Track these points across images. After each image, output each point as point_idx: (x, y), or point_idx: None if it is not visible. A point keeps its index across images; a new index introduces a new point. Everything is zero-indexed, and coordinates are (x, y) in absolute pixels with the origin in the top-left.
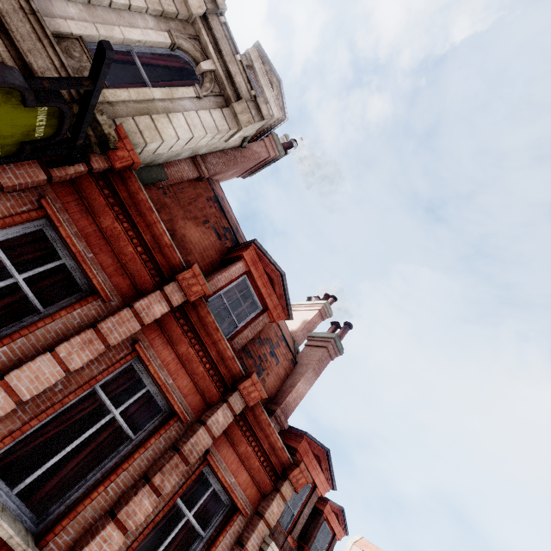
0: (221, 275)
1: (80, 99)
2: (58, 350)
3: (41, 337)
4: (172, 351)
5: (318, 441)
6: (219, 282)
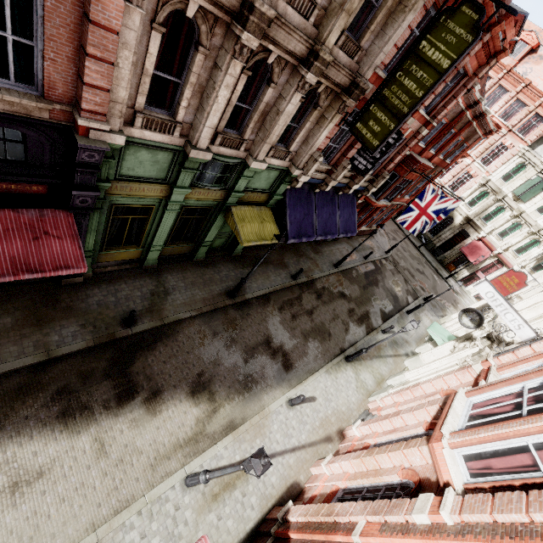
0: None
1: None
2: None
3: None
4: None
5: (522, 13)
6: None
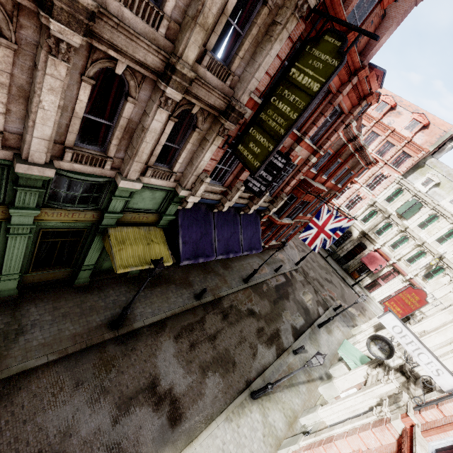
0: None
1: None
2: None
3: None
4: None
5: (381, 69)
6: (355, 2)
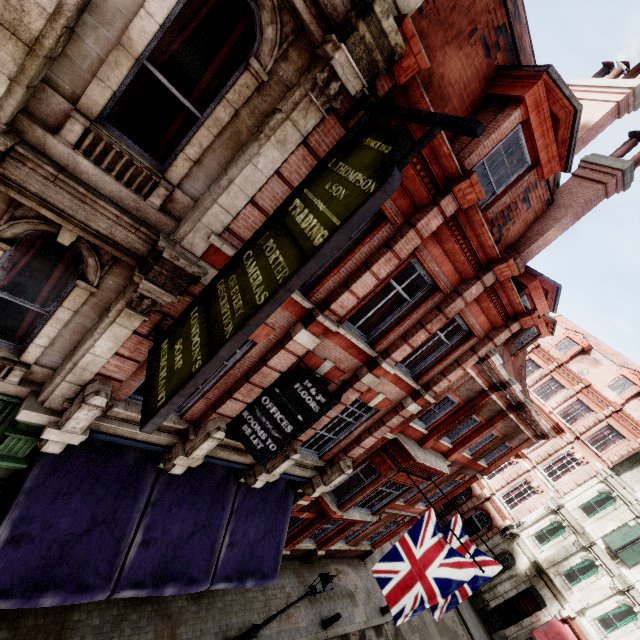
0: (488, 140)
1: (361, 1)
2: (372, 269)
3: (358, 258)
4: (440, 248)
5: (551, 281)
6: (485, 149)
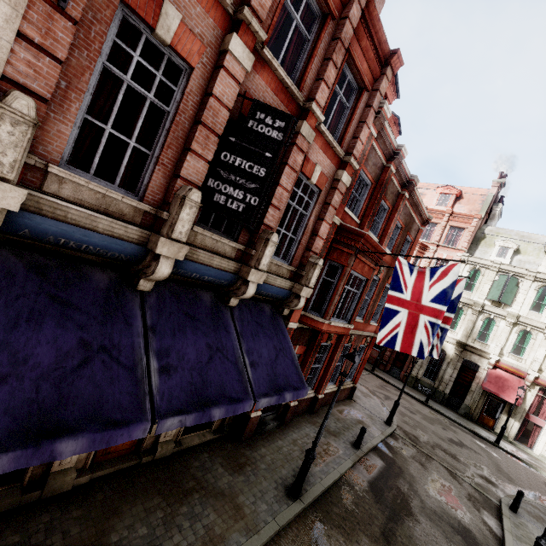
0: None
1: None
2: None
3: None
4: None
5: None
6: None
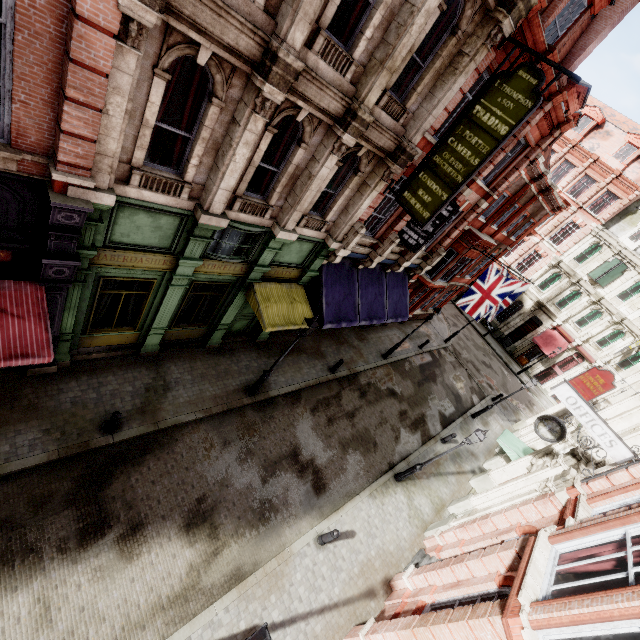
0: (562, 4)
1: None
2: None
3: None
4: None
5: (585, 85)
6: (558, 11)
